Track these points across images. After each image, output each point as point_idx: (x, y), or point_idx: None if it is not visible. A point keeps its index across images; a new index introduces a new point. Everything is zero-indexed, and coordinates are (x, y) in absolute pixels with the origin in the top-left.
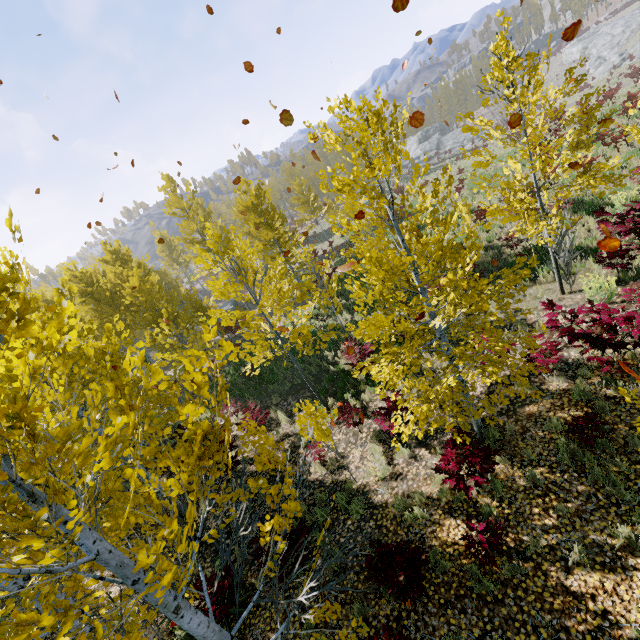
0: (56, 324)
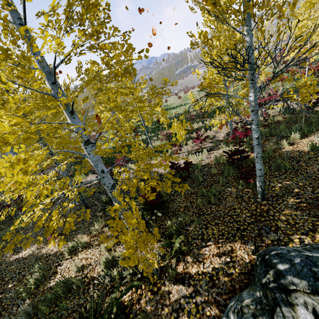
0: None
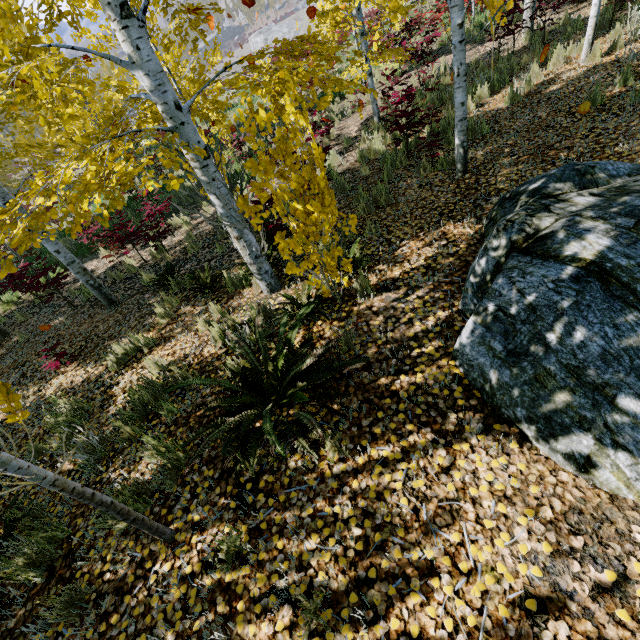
0: None
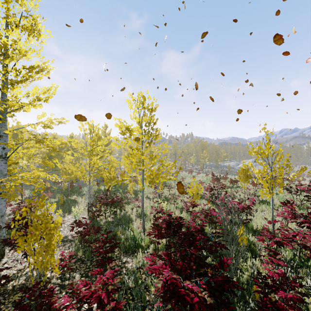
0: None
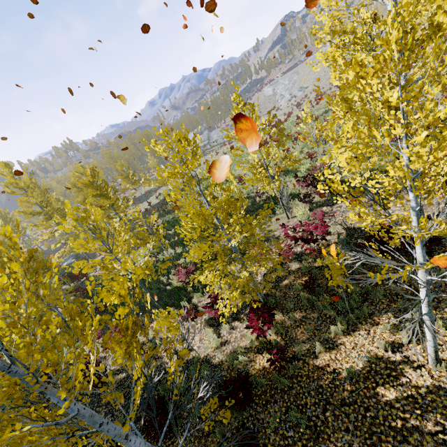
0: (50, 273)
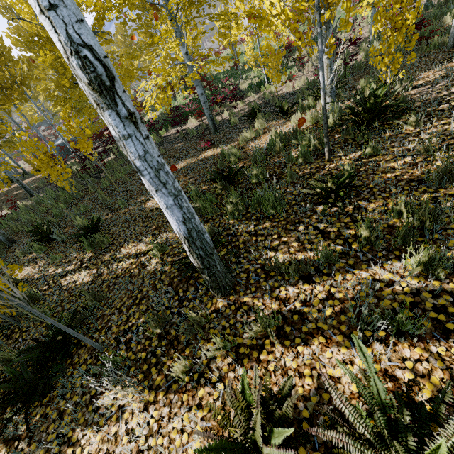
0: None
